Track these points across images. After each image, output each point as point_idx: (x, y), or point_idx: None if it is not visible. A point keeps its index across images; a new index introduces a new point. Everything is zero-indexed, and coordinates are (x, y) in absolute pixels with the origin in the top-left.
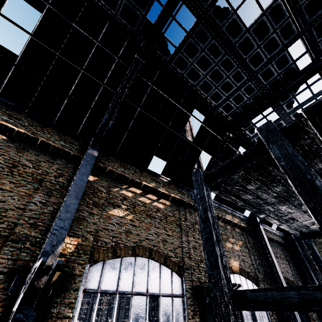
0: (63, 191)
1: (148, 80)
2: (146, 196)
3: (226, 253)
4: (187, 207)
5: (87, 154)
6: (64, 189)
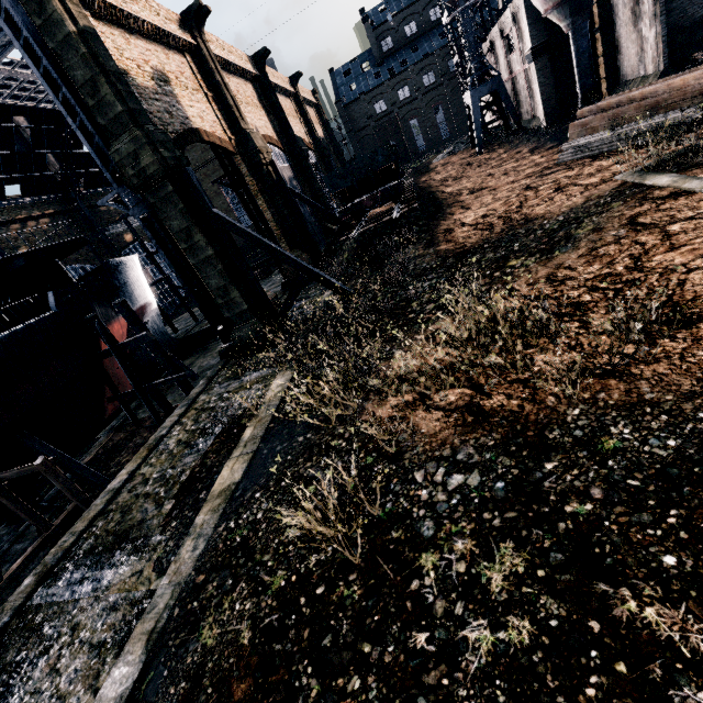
0: None
1: None
2: (28, 227)
3: (119, 233)
4: (66, 214)
5: None
6: None
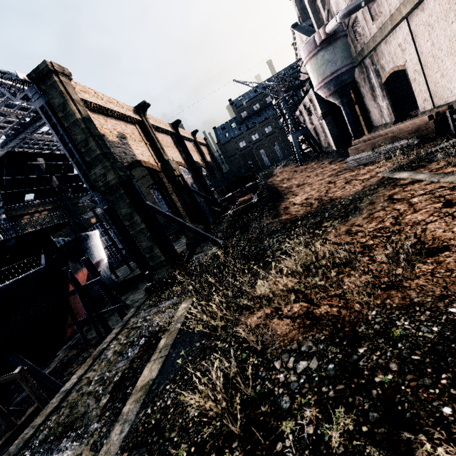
0: (4, 237)
1: (3, 163)
2: (34, 217)
3: (88, 218)
4: (58, 208)
5: (3, 219)
6: (3, 236)
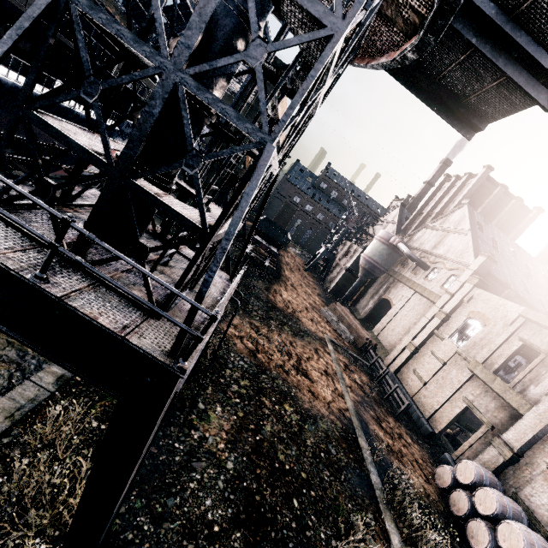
0: None
1: None
2: None
3: None
4: None
5: None
6: None
